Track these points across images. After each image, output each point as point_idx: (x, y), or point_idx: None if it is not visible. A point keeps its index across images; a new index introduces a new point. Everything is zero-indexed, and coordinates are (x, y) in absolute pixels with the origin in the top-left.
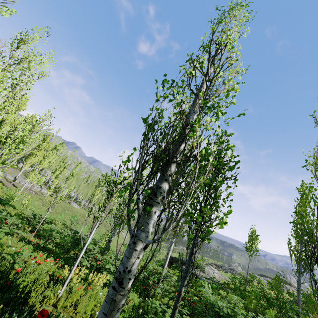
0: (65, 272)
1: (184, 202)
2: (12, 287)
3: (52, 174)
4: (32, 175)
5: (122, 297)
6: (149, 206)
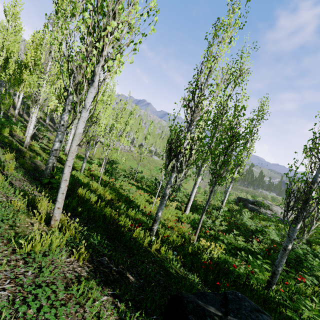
0: (153, 198)
1: (183, 171)
2: (133, 202)
3: (134, 135)
4: (122, 139)
5: (163, 199)
6: (171, 172)
